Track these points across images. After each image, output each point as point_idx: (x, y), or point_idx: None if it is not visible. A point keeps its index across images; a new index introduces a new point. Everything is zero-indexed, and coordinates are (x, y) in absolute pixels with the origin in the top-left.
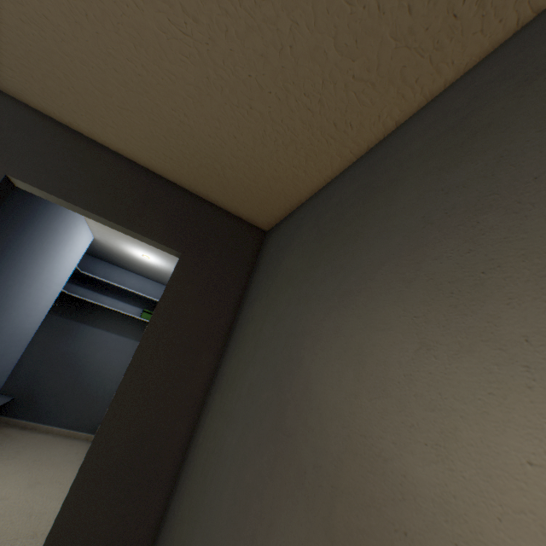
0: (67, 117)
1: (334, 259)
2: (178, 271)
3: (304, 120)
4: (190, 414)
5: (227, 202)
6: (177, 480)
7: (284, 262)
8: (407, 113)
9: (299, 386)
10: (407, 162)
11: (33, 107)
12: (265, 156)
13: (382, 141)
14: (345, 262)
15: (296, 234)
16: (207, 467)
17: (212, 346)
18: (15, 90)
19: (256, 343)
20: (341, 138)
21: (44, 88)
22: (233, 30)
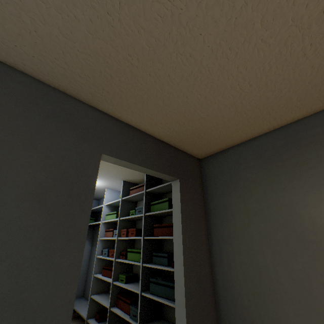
0: (122, 114)
1: (291, 172)
2: (181, 189)
3: (264, 117)
4: (208, 260)
5: (190, 148)
6: (216, 296)
7: (240, 174)
8: (303, 116)
9: (308, 224)
10: (316, 136)
11: (99, 109)
12: (233, 129)
13: (289, 124)
14: (302, 173)
15: (241, 161)
16: (249, 277)
17: (203, 223)
18: (95, 101)
19: (246, 214)
20: (273, 123)
21: (123, 101)
22: (263, 90)
